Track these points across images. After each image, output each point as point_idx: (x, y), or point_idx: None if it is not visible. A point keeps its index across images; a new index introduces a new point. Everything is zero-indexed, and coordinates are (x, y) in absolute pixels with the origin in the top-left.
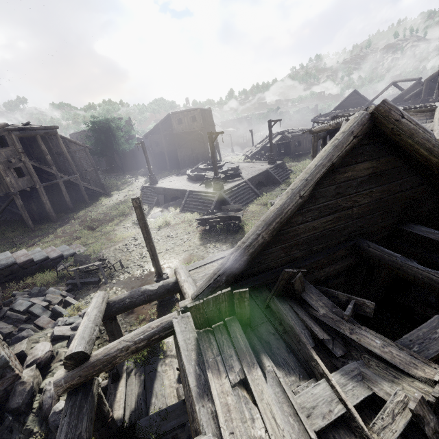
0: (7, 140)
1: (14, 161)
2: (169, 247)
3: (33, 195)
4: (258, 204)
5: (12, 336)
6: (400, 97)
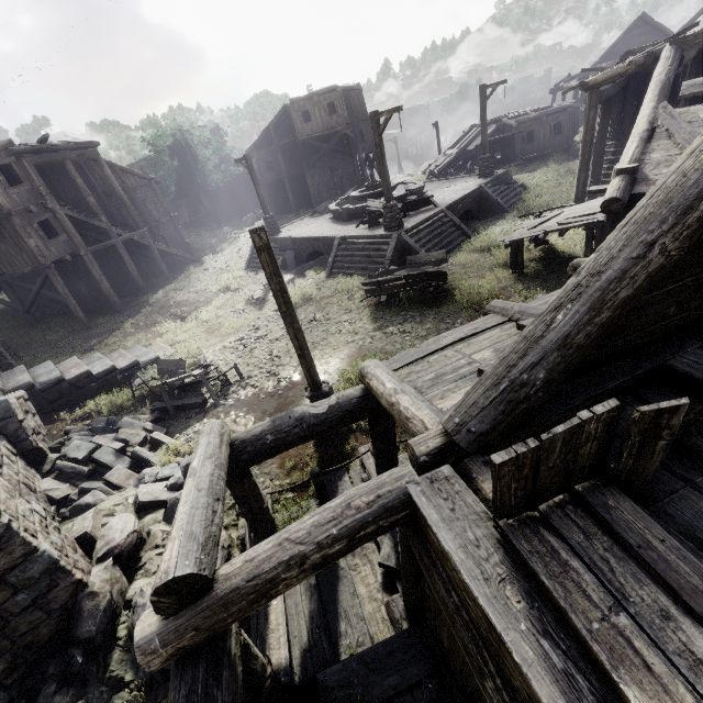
0: (16, 172)
1: (35, 210)
2: (318, 337)
3: (79, 270)
4: (471, 250)
5: (70, 503)
6: None
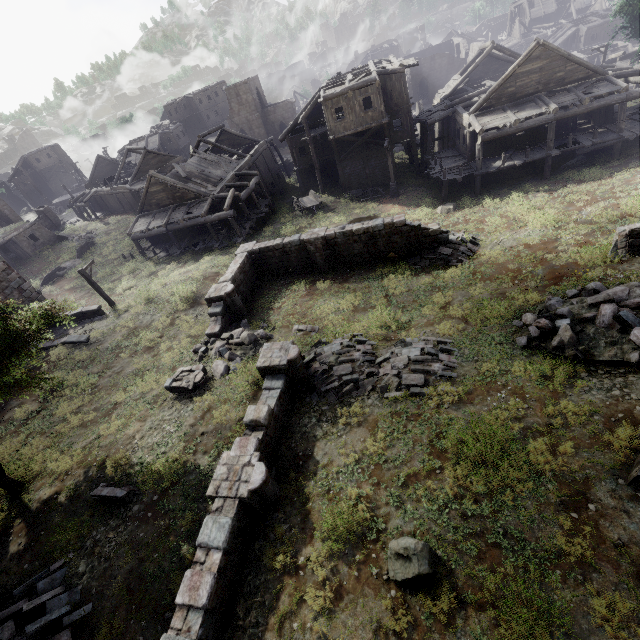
0: None
1: None
2: None
3: None
4: None
5: None
6: None
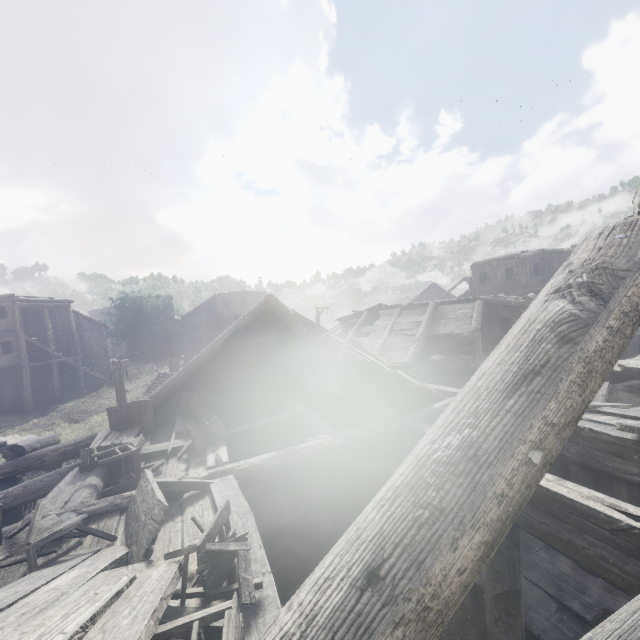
0: (7, 311)
1: (5, 334)
2: None
3: (13, 378)
4: None
5: None
6: None
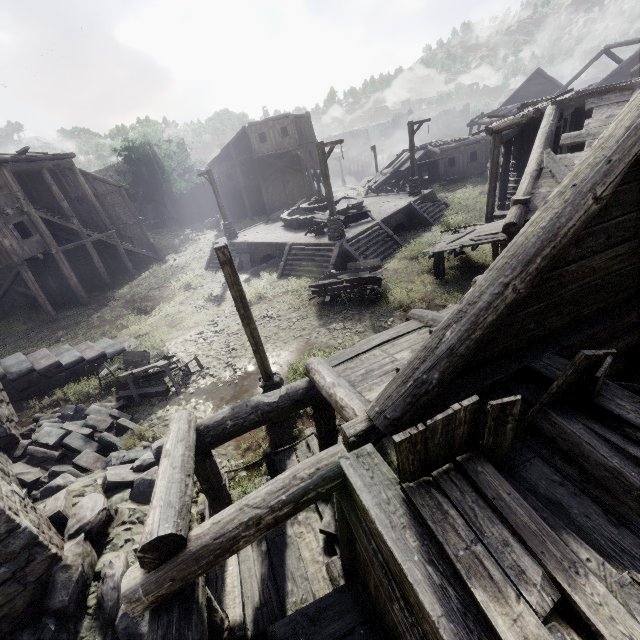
0: None
1: (11, 212)
2: (271, 332)
3: (49, 266)
4: (402, 258)
5: (41, 485)
6: (618, 72)
